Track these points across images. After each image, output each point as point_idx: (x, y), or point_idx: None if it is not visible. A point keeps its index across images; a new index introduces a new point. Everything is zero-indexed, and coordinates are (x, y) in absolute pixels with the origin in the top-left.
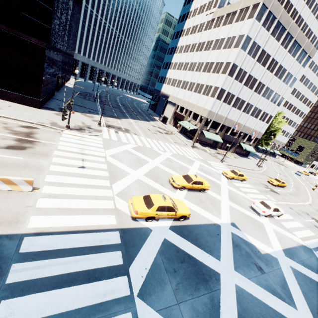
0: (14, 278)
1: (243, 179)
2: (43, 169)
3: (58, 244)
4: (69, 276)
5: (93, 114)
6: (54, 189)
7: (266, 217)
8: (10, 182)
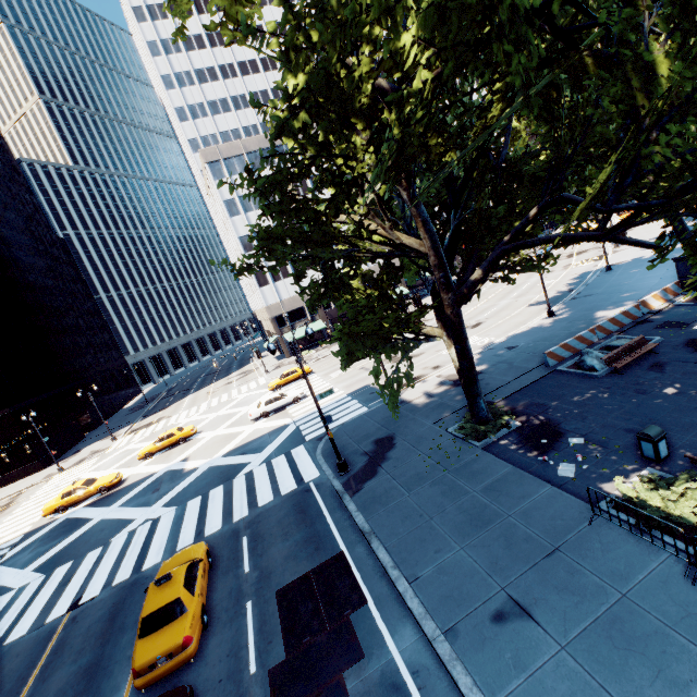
0: None
1: (302, 375)
2: None
3: None
4: None
5: (121, 429)
6: None
7: (265, 418)
8: None
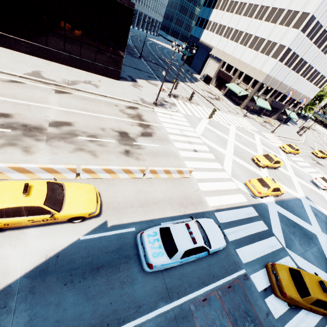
0: (230, 238)
1: (297, 153)
2: (177, 155)
3: (231, 217)
4: (250, 236)
5: (154, 80)
6: (197, 174)
7: (324, 190)
8: (181, 172)
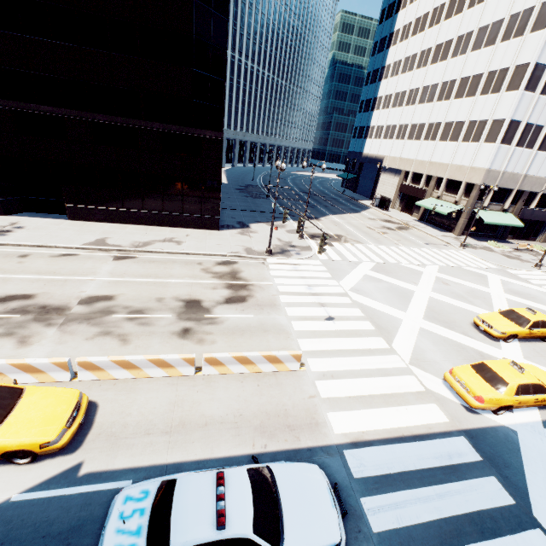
0: (378, 524)
1: None
2: (286, 329)
3: (393, 462)
4: (447, 523)
5: (280, 221)
6: (322, 362)
7: None
8: (275, 360)
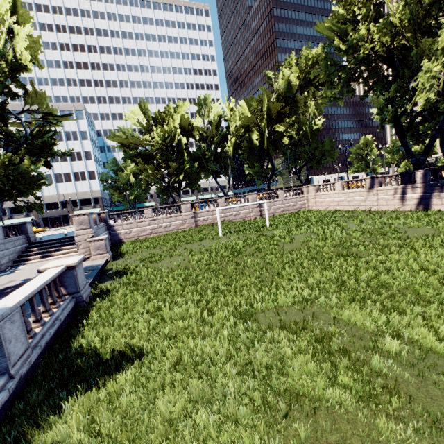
0: None
1: None
2: None
3: None
4: None
5: None
6: None
7: None
8: None
